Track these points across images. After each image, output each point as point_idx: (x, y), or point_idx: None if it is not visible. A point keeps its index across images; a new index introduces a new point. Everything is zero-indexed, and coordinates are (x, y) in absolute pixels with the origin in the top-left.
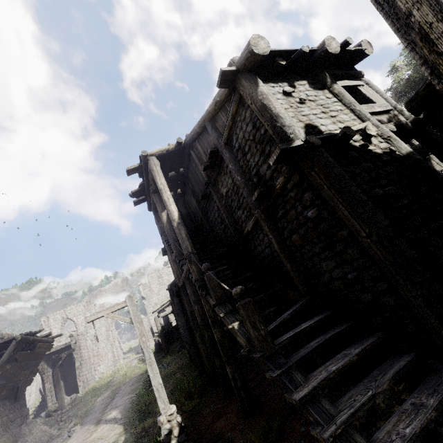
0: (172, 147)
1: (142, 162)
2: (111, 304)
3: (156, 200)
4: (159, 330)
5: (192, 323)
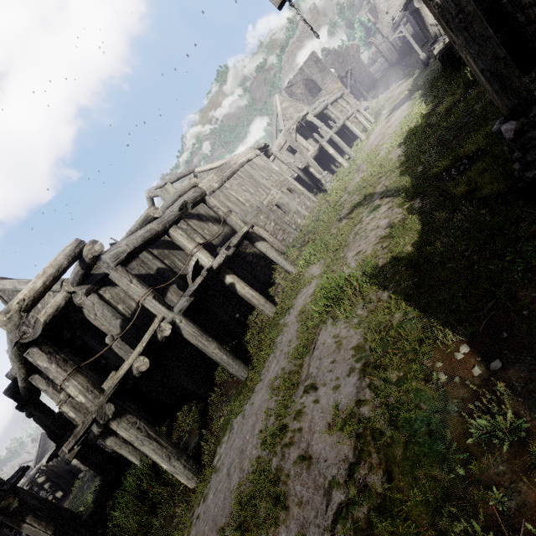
0: None
1: None
2: (352, 43)
3: None
4: (402, 42)
5: None
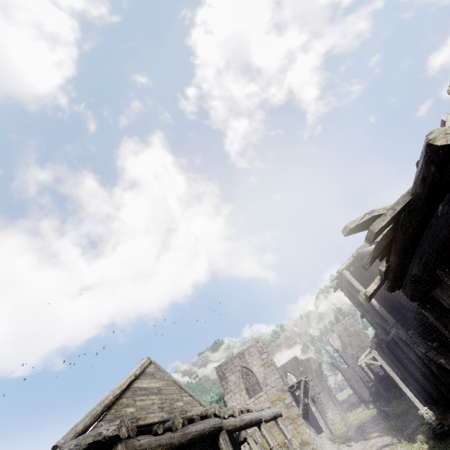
0: (351, 260)
1: (338, 273)
2: (314, 358)
3: (350, 289)
4: (372, 378)
5: (410, 366)
